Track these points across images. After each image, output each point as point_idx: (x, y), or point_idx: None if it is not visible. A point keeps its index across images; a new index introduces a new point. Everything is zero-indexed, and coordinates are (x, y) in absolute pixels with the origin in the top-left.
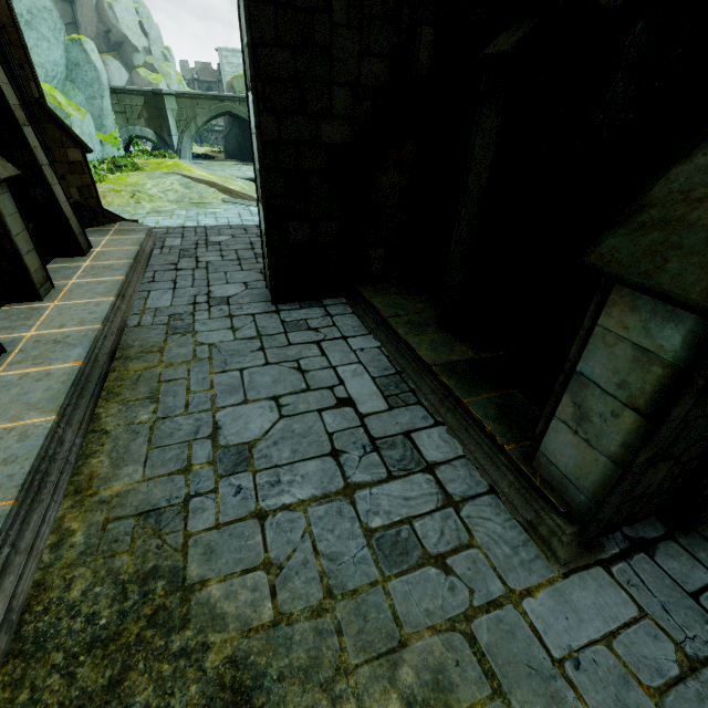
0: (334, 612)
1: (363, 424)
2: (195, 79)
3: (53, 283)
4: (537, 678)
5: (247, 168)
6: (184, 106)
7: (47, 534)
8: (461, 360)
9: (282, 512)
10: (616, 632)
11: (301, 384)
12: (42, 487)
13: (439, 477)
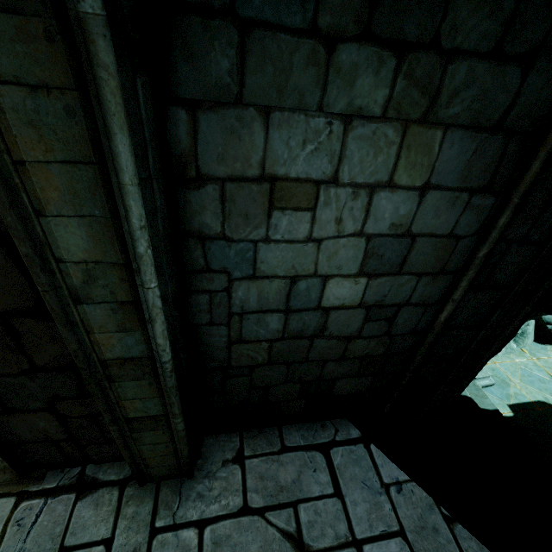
0: None
1: None
2: None
3: None
4: None
5: None
6: None
7: None
8: None
9: None
10: None
11: None
12: None
13: None
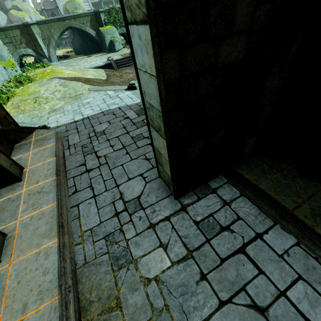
0: None
1: None
2: (43, 9)
3: (4, 233)
4: None
5: (90, 59)
6: (43, 29)
7: None
8: None
9: None
10: None
11: None
12: None
13: None
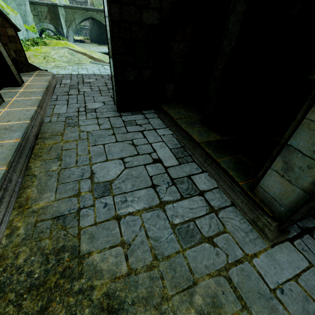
0: (159, 267)
1: (167, 171)
2: None
3: (3, 99)
4: (263, 299)
5: (101, 47)
6: (68, 13)
7: (4, 229)
8: (214, 140)
9: (129, 216)
10: (299, 274)
11: (134, 152)
12: (0, 204)
13: (206, 198)
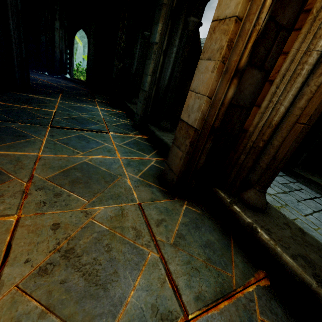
0: None
1: None
2: None
3: None
4: None
5: None
6: None
7: None
8: None
9: None
10: None
11: None
12: None
13: None
